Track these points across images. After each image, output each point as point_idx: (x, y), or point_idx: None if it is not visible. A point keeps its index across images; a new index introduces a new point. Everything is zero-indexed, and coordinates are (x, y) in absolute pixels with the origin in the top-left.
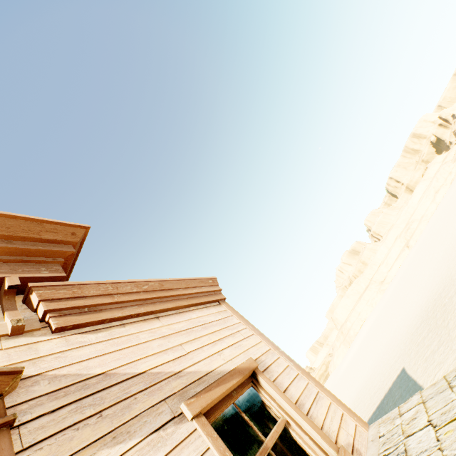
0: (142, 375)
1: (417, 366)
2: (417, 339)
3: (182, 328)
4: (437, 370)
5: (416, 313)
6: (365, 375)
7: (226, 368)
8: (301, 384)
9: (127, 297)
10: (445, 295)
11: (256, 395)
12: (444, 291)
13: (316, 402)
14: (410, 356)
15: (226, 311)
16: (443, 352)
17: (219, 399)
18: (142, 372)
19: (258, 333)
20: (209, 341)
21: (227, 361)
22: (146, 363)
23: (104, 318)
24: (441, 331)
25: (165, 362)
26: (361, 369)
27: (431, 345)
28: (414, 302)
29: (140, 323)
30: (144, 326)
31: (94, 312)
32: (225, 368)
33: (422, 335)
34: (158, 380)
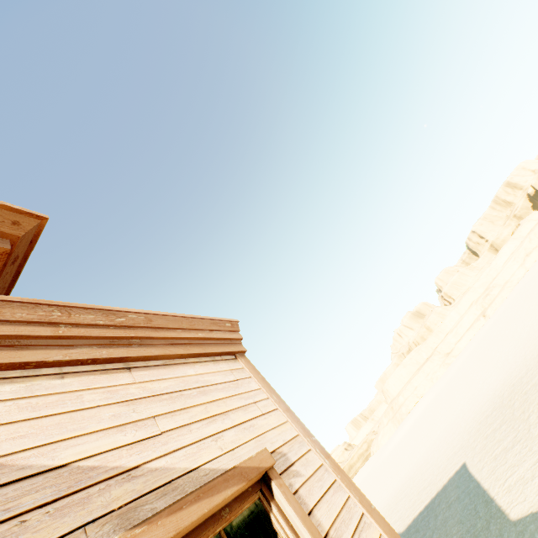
0: (59, 471)
1: (483, 464)
2: (486, 430)
3: (164, 390)
4: (509, 474)
5: (487, 398)
6: (415, 464)
7: (222, 464)
8: (338, 499)
9: (84, 331)
10: (528, 380)
11: (264, 512)
12: (527, 375)
13: (359, 533)
14: (474, 450)
15: (242, 370)
16: (519, 452)
17: (196, 524)
18: (61, 465)
19: (285, 409)
20: (205, 415)
21: (226, 452)
22: (76, 446)
23: (26, 359)
24: (519, 425)
25: (114, 447)
26: (410, 455)
27: (504, 441)
28: (486, 384)
29: (93, 375)
30: (100, 381)
31: (11, 348)
32: (219, 465)
33: (493, 426)
34: (87, 482)
